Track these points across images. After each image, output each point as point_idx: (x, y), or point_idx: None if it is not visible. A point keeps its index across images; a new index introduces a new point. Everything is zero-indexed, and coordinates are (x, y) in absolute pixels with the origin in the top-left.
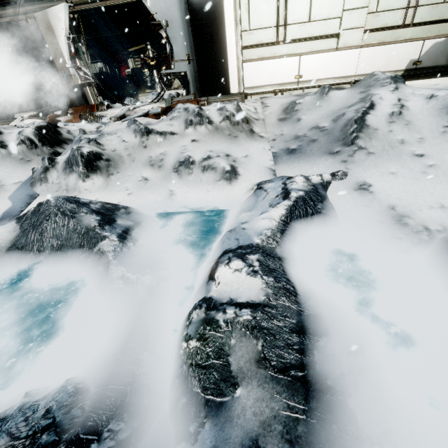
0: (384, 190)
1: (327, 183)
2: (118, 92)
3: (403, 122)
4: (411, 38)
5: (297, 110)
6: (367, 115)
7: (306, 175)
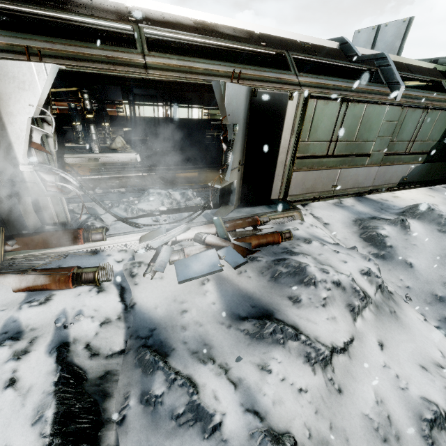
0: None
1: None
2: None
3: None
4: (406, 162)
5: (393, 247)
6: None
7: None
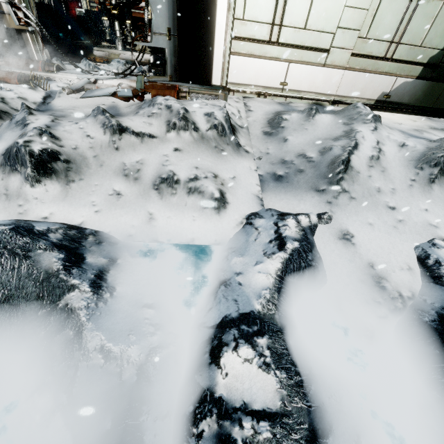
0: (364, 243)
1: (315, 227)
2: (64, 35)
3: (380, 169)
4: (388, 72)
5: (284, 128)
6: (351, 155)
7: (293, 212)
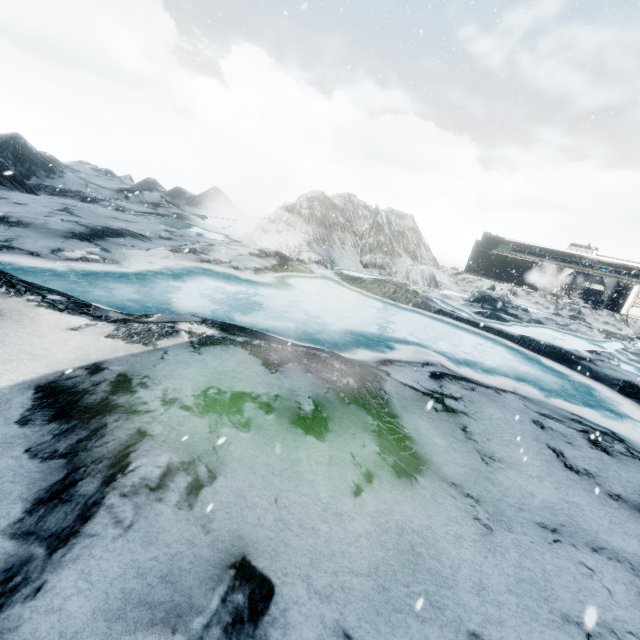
0: None
1: None
2: None
3: None
4: None
5: None
6: None
7: None
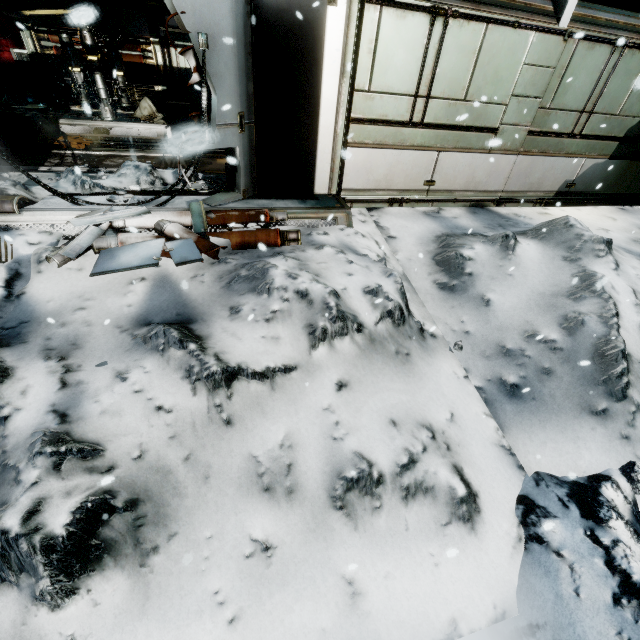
0: None
1: (636, 507)
2: None
3: None
4: (574, 153)
5: (473, 276)
6: (619, 331)
7: (580, 473)
